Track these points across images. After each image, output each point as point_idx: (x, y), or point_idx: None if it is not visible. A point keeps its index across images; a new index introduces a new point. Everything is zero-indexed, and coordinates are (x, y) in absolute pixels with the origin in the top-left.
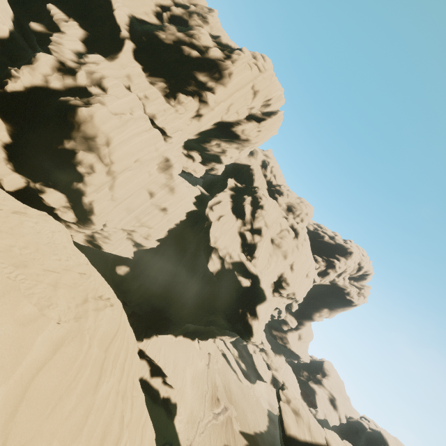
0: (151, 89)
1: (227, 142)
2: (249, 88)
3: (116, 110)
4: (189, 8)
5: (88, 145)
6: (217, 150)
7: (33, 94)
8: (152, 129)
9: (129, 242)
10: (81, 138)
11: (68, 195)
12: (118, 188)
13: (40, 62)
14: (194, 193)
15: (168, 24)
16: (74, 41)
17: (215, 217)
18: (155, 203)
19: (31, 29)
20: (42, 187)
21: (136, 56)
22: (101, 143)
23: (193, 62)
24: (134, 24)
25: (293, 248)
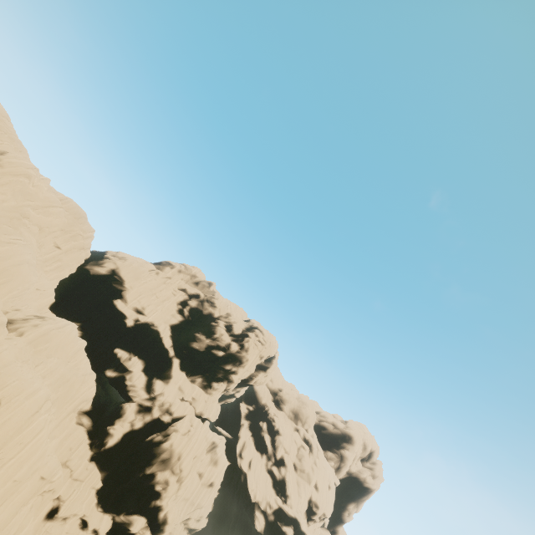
0: (195, 389)
1: (241, 387)
2: (257, 358)
3: (185, 431)
4: (199, 297)
5: (164, 465)
6: (232, 392)
7: (124, 440)
8: (203, 426)
9: (185, 532)
10: (160, 462)
11: (146, 515)
12: (182, 488)
13: (127, 413)
14: (225, 447)
15: (198, 334)
16: (140, 376)
17: (247, 466)
18: (205, 482)
19: (107, 377)
20: (126, 518)
21: (180, 366)
22: (174, 460)
23: (221, 359)
24: (174, 338)
25: (312, 466)
